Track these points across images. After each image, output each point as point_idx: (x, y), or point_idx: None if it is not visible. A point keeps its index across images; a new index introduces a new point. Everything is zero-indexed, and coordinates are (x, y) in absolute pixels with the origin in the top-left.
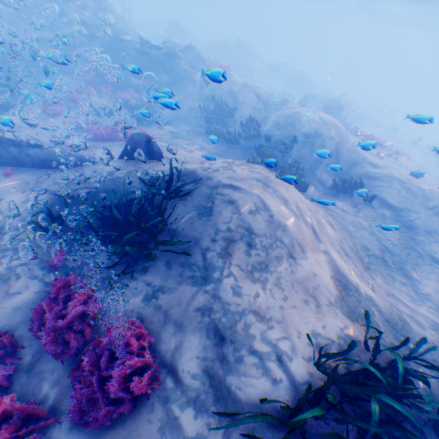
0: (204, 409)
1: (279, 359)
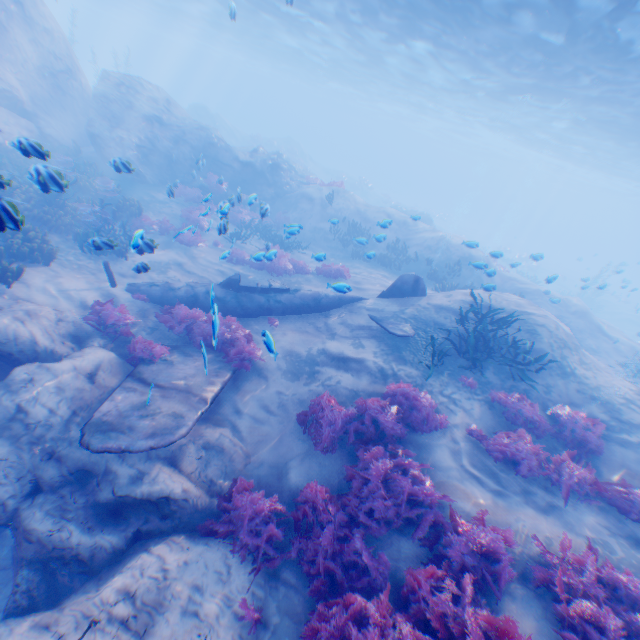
0: (627, 431)
1: (630, 402)
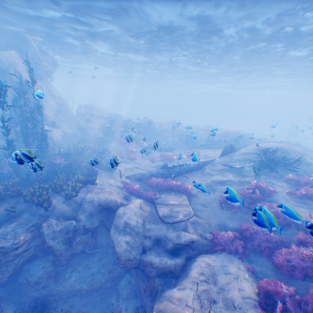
0: None
1: None
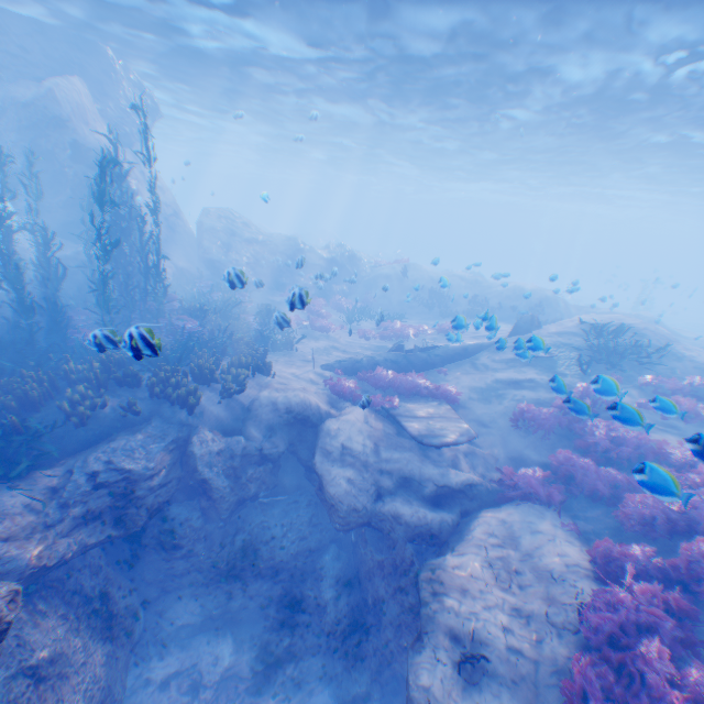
0: None
1: None
